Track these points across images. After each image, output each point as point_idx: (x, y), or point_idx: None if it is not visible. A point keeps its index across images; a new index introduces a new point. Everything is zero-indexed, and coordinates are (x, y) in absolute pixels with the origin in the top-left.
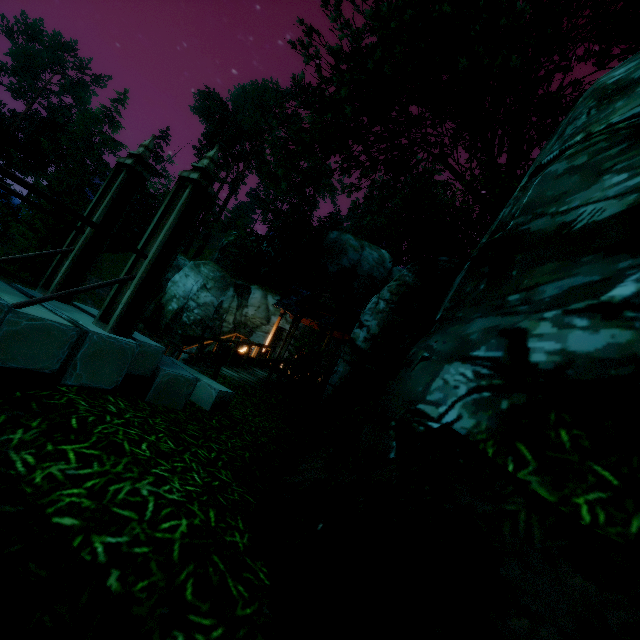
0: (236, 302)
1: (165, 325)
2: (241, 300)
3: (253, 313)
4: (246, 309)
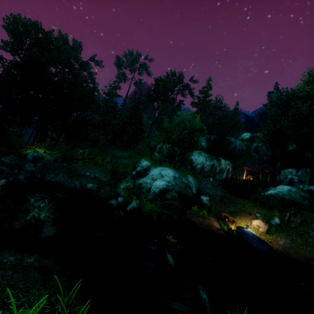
0: (218, 163)
1: (198, 172)
2: (218, 163)
3: (223, 166)
4: (221, 165)
